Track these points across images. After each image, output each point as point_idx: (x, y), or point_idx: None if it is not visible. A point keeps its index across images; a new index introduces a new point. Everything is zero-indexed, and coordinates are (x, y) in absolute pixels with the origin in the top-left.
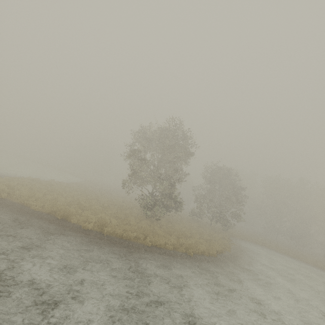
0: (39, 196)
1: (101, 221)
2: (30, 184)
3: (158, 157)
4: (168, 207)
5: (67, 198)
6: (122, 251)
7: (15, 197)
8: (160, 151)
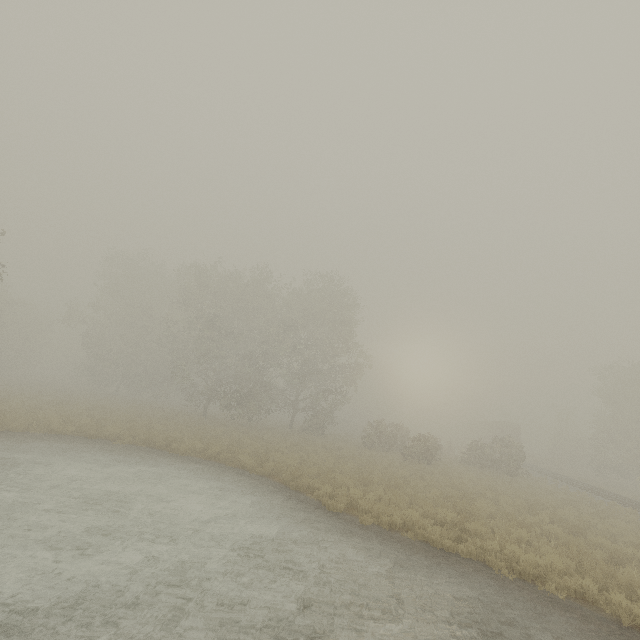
0: None
1: None
2: None
3: None
4: None
5: None
6: None
7: None
8: None
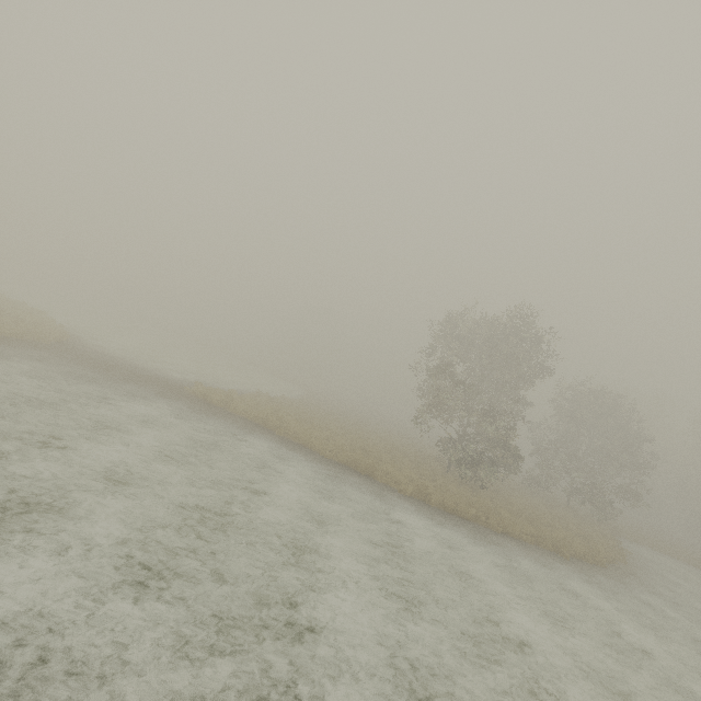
0: (314, 434)
1: (421, 484)
2: (281, 408)
3: (475, 370)
4: (500, 466)
5: (339, 437)
6: (471, 534)
7: (290, 434)
8: (486, 363)
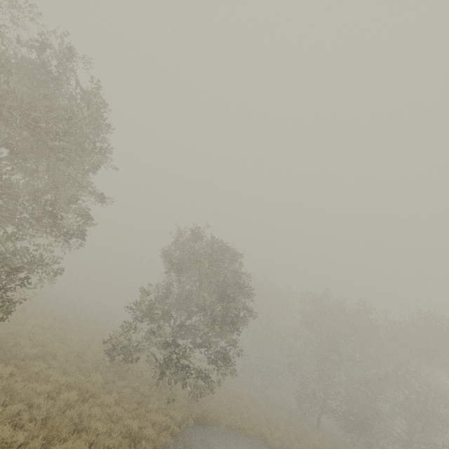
0: None
1: None
2: None
3: None
4: None
5: None
6: None
7: None
8: None
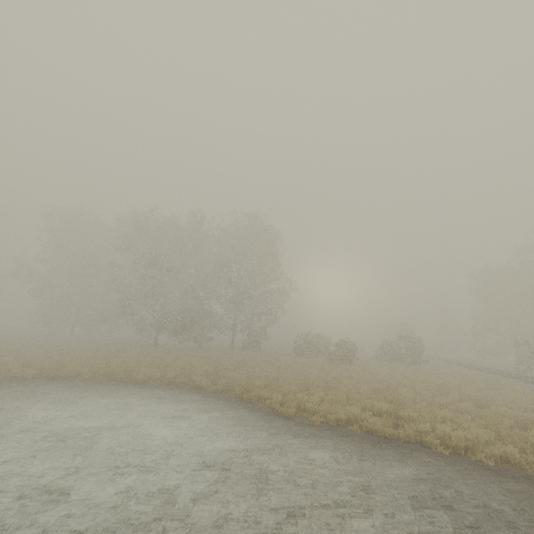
0: None
1: None
2: None
3: None
4: None
5: None
6: None
7: None
8: None
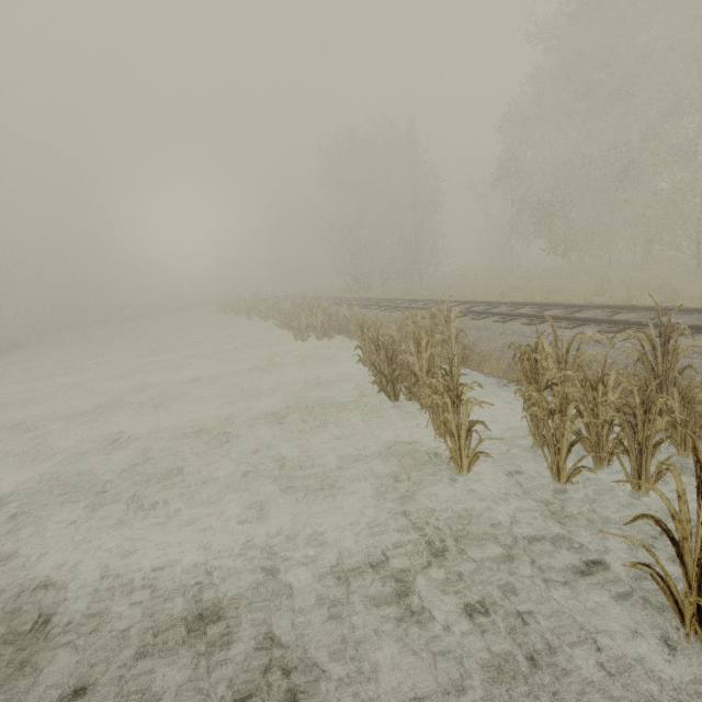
0: None
1: None
2: None
3: None
4: None
5: None
6: None
7: None
8: None
